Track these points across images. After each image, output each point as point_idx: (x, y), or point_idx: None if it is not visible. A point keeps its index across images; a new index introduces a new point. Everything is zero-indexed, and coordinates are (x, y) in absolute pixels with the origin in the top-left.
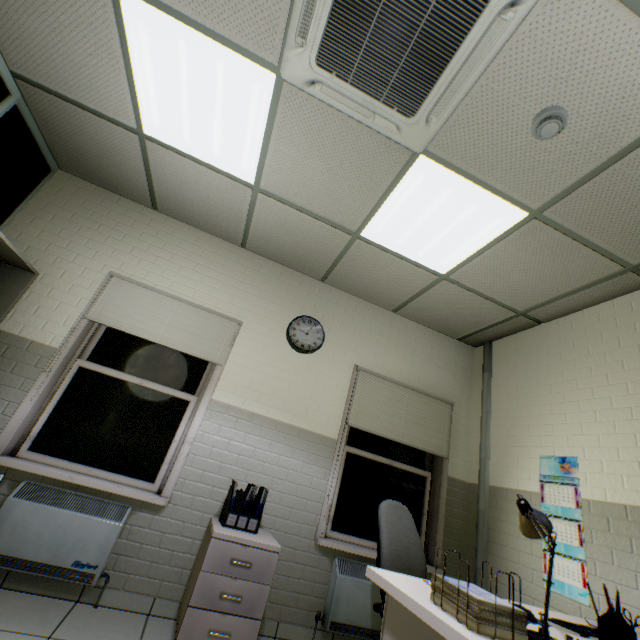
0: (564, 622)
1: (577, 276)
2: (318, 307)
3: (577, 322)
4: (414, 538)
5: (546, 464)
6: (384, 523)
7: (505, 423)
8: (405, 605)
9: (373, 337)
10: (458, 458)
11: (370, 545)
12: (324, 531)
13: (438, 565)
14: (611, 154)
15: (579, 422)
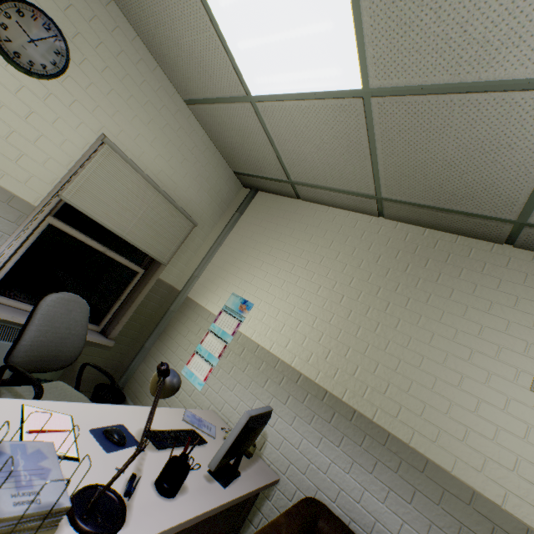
0: (154, 438)
1: (346, 180)
2: (75, 15)
3: (320, 214)
4: (80, 330)
5: (233, 300)
6: (40, 316)
7: (226, 259)
8: None
9: (146, 116)
10: (176, 268)
11: None
12: None
13: (112, 338)
14: (467, 79)
15: (271, 283)
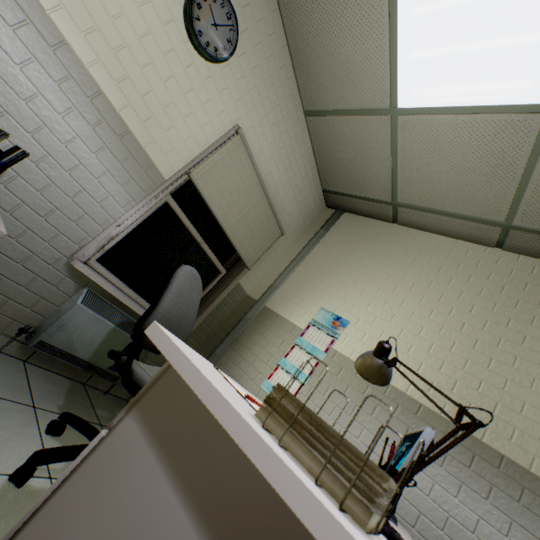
0: None
1: (472, 204)
2: (249, 14)
3: (421, 239)
4: (193, 313)
5: (323, 315)
6: (177, 285)
7: (311, 272)
8: (214, 414)
9: (273, 117)
10: (255, 275)
11: (132, 296)
12: (88, 257)
13: None
14: None
15: (369, 302)
